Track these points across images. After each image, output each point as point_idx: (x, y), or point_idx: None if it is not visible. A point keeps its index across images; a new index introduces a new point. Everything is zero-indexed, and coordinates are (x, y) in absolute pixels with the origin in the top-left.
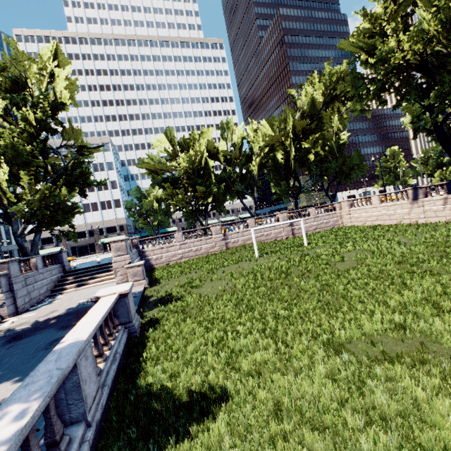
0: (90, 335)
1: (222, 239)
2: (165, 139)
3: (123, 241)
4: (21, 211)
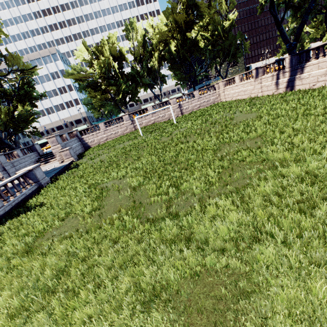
0: None
1: (131, 124)
2: (84, 49)
3: (54, 137)
4: None
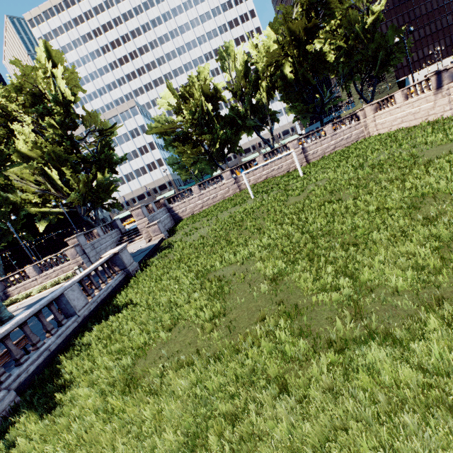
0: (76, 280)
1: (234, 183)
2: (169, 93)
3: (139, 208)
4: (75, 199)
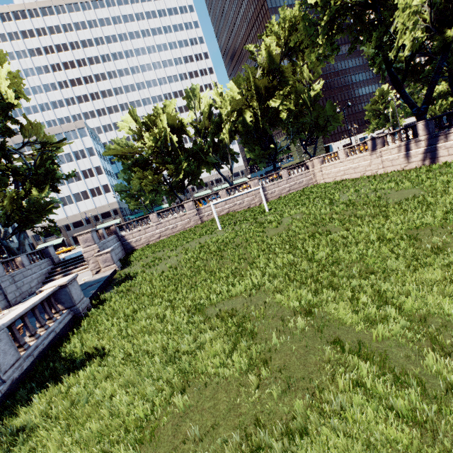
0: (4, 324)
1: (196, 214)
2: (131, 119)
3: (88, 233)
4: None
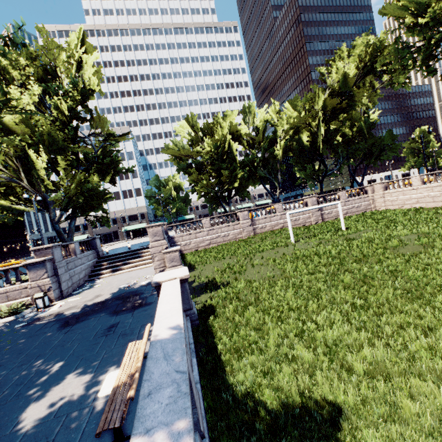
0: (183, 326)
1: (249, 225)
2: (187, 125)
3: (159, 226)
4: (59, 198)
